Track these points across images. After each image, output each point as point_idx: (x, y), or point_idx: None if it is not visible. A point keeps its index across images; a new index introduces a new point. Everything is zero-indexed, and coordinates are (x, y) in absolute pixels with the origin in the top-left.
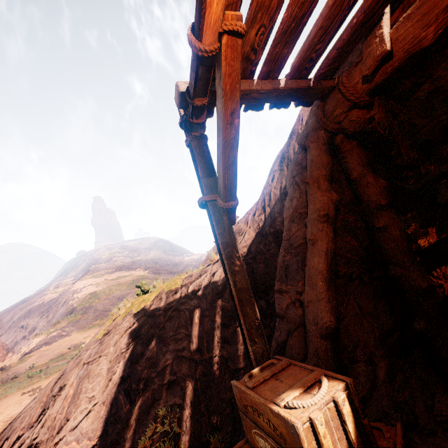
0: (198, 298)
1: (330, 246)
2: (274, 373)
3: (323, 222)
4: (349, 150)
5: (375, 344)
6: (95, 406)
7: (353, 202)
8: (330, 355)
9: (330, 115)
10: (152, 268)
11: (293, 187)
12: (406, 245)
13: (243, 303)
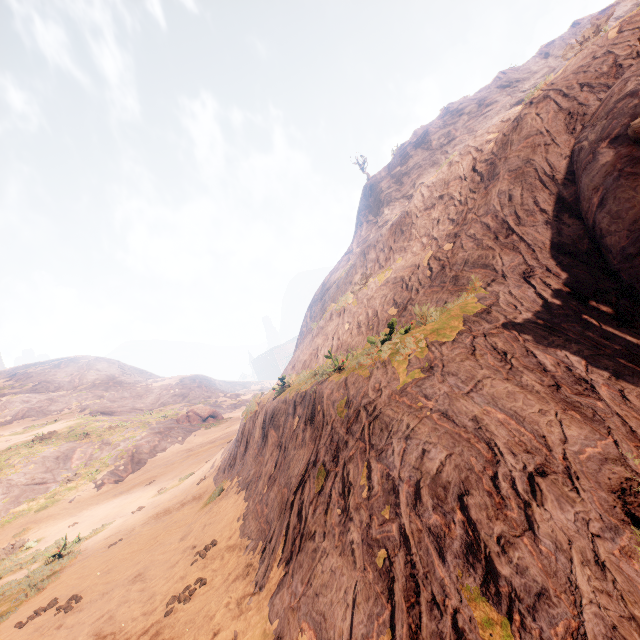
0: (526, 312)
1: None
2: None
3: None
4: None
5: None
6: (558, 415)
7: None
8: None
9: None
10: (97, 406)
11: (627, 178)
12: None
13: None
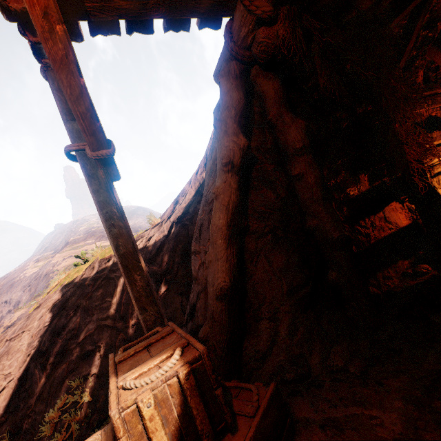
0: None
1: (233, 198)
2: (150, 343)
3: (227, 172)
4: (266, 85)
5: (282, 300)
6: (10, 383)
7: (274, 149)
8: (224, 316)
9: (238, 38)
10: None
11: (215, 136)
12: (320, 193)
13: (130, 269)
